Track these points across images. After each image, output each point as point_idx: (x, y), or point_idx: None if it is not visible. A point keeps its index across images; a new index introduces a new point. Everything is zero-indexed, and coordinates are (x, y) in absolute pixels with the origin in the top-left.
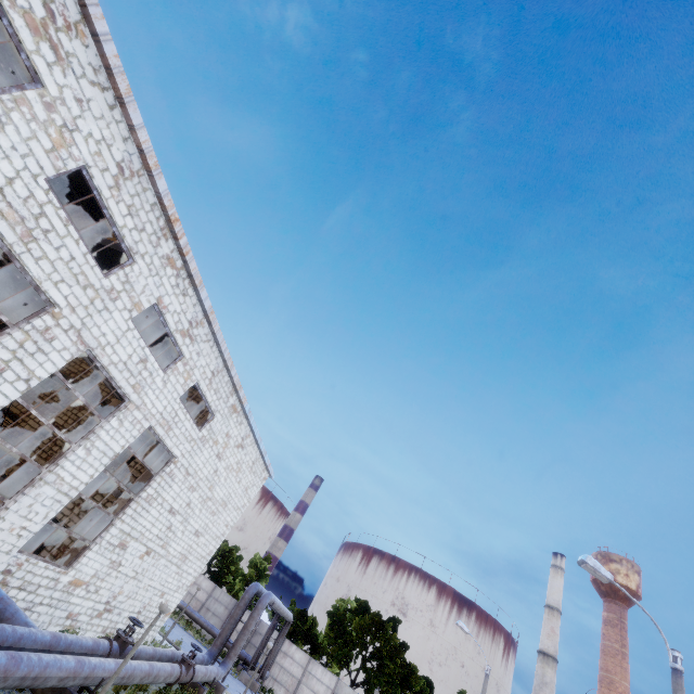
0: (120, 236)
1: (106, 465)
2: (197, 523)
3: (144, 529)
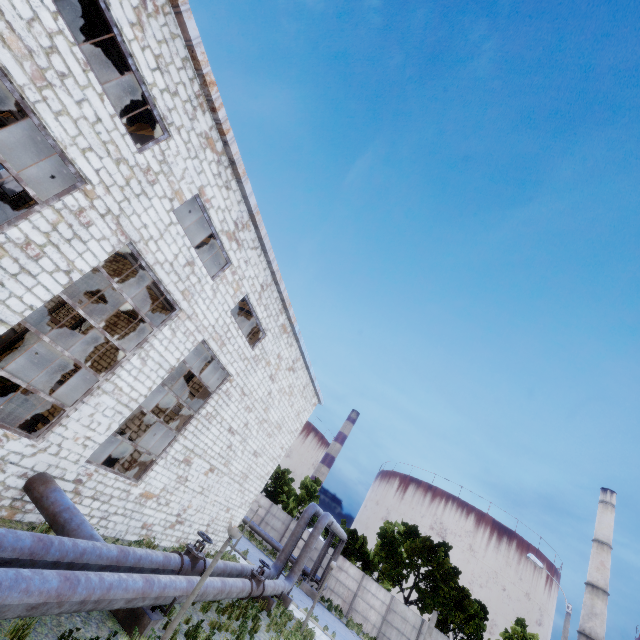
0: (151, 100)
1: (163, 378)
2: (255, 444)
3: (206, 447)
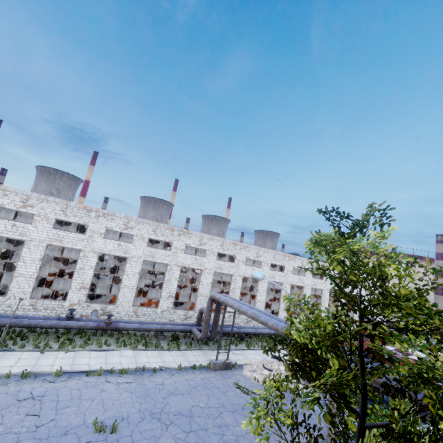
0: None
1: None
2: None
3: None
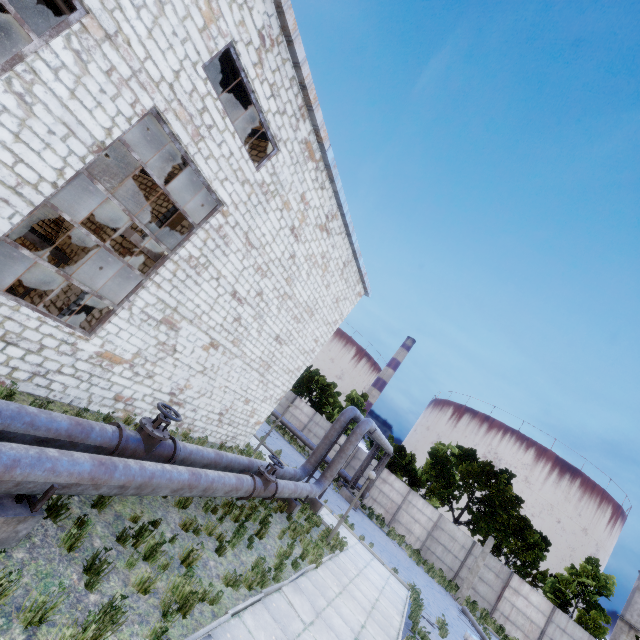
0: None
1: (85, 161)
2: (277, 326)
3: (199, 310)
